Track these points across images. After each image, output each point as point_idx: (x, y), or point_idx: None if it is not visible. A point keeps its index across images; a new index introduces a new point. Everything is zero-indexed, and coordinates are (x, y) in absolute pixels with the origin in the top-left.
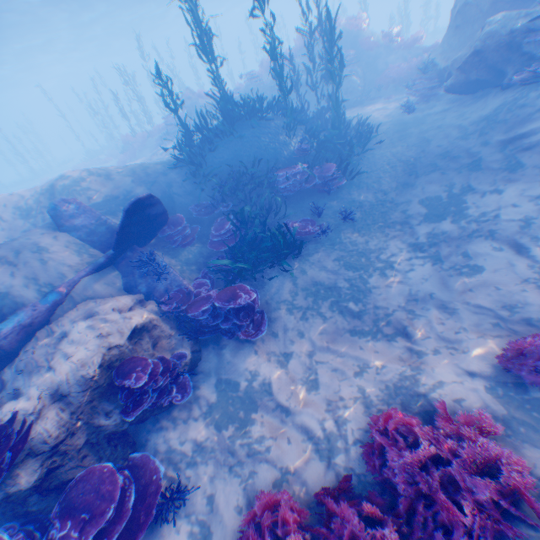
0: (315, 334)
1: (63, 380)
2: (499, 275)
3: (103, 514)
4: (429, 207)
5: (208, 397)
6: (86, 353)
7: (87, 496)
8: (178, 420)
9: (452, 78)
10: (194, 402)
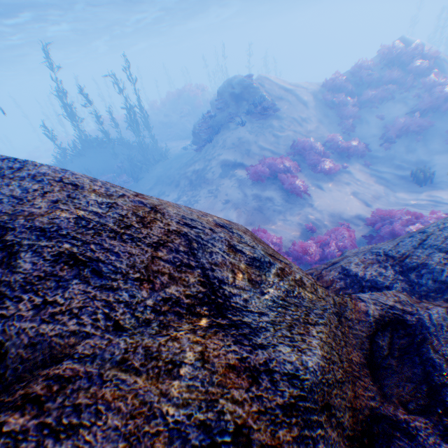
0: None
1: None
2: None
3: None
4: None
5: None
6: None
7: None
8: None
9: (193, 139)
10: None
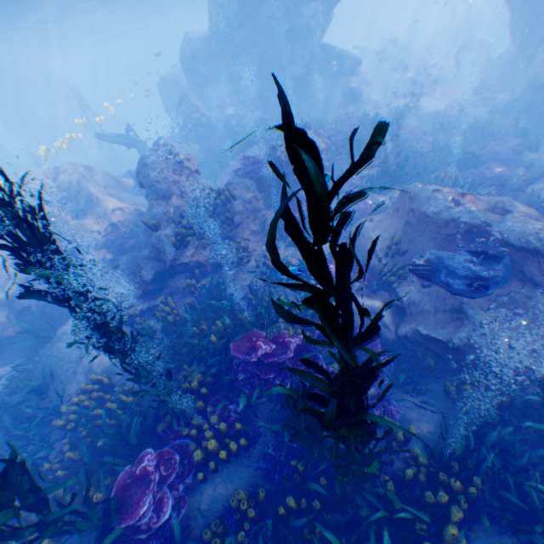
0: None
1: None
2: None
3: None
4: None
5: None
6: None
7: None
8: None
9: None
10: None
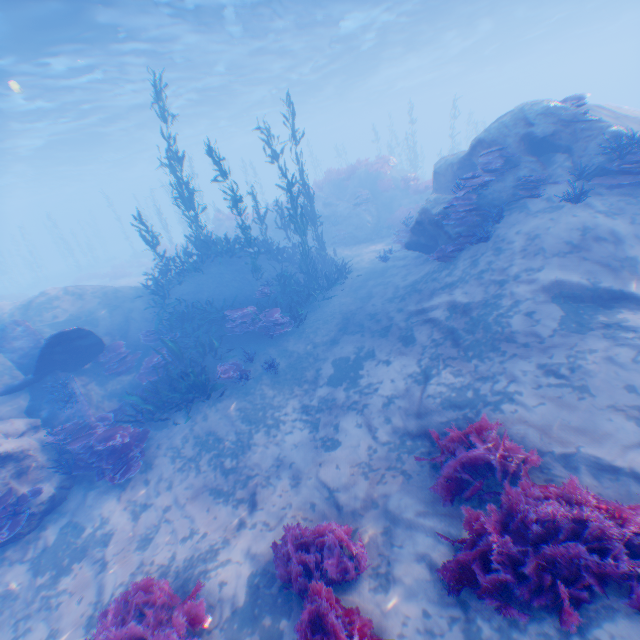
0: (182, 487)
1: None
2: (346, 452)
3: None
4: (337, 367)
5: (49, 540)
6: None
7: None
8: (7, 560)
9: (409, 239)
10: (33, 543)
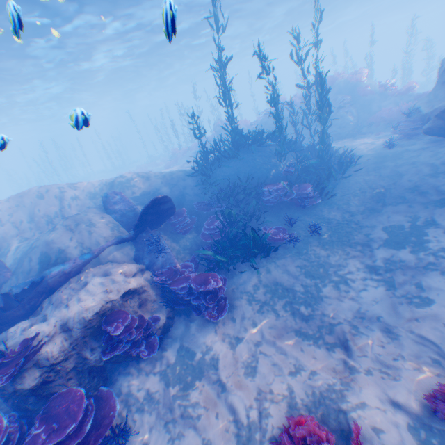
0: (265, 327)
1: (71, 317)
2: None
3: (66, 427)
4: (391, 234)
5: (168, 358)
6: (91, 301)
7: (61, 409)
8: (142, 370)
9: (431, 124)
10: (157, 359)
